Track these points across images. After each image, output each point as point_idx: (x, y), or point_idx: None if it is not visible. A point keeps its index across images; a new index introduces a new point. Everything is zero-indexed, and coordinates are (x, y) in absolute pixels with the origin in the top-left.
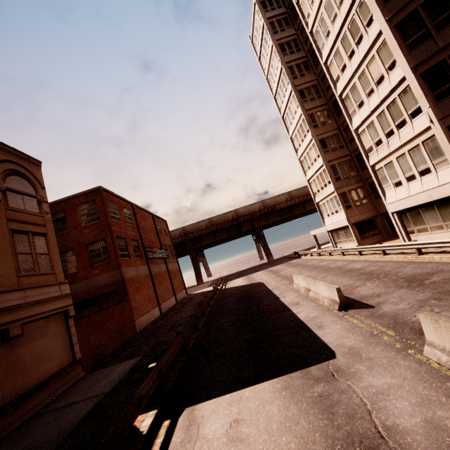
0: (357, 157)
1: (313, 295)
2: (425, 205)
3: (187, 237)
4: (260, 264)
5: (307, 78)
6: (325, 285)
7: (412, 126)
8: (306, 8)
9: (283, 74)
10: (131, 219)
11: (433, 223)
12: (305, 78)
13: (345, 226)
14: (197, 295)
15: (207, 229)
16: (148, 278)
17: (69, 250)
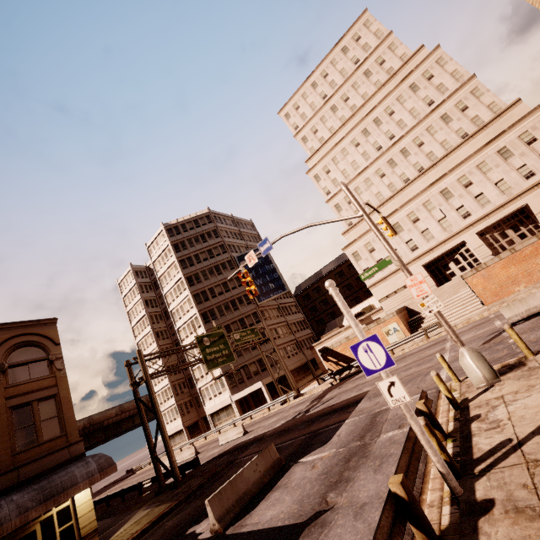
0: (189, 380)
1: (180, 461)
2: (221, 409)
3: None
4: None
5: (161, 325)
6: (188, 449)
7: (215, 372)
8: (170, 300)
9: (145, 317)
10: None
11: (224, 418)
12: (160, 324)
13: (181, 429)
14: None
15: None
16: None
17: None
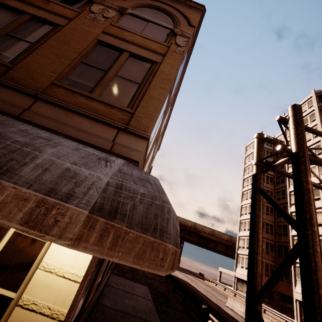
0: (278, 246)
1: None
2: None
3: None
4: None
5: (269, 186)
6: None
7: None
8: None
9: None
10: None
11: None
12: (268, 185)
13: None
14: None
15: None
16: None
17: None
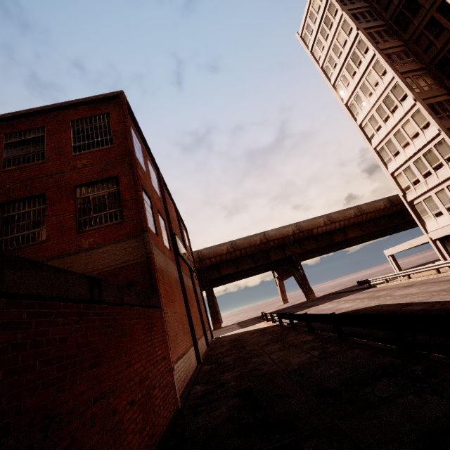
0: None
1: None
2: None
3: (202, 263)
4: (293, 304)
5: (393, 43)
6: None
7: None
8: None
9: (356, 44)
10: (157, 187)
11: None
12: (390, 43)
13: None
14: (243, 335)
15: (228, 255)
16: (179, 287)
17: (35, 197)
